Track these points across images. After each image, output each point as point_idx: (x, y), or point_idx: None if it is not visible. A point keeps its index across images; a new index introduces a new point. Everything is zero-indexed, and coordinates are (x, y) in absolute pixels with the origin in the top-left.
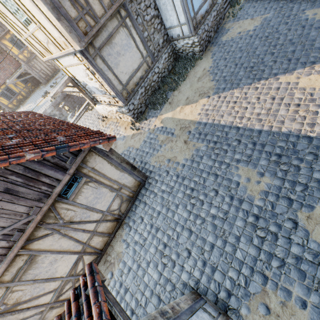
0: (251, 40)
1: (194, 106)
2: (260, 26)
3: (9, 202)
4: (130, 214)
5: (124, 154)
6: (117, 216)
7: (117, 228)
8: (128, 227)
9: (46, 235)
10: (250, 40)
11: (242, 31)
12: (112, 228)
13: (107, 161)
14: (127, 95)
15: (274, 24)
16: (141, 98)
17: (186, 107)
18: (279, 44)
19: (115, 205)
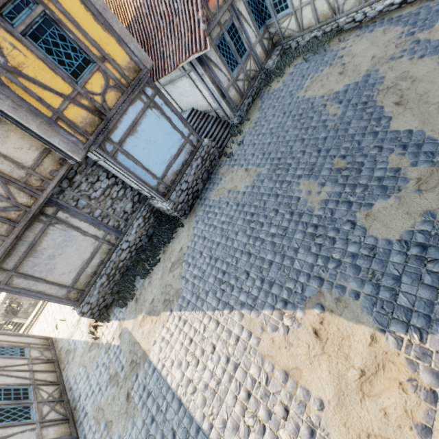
0: (236, 213)
1: (154, 321)
2: (250, 189)
3: None
4: None
5: (75, 379)
6: None
7: None
8: None
9: None
10: (234, 213)
11: (232, 190)
12: None
13: None
14: (78, 294)
15: (264, 192)
16: (102, 290)
17: (147, 318)
18: (259, 238)
19: None
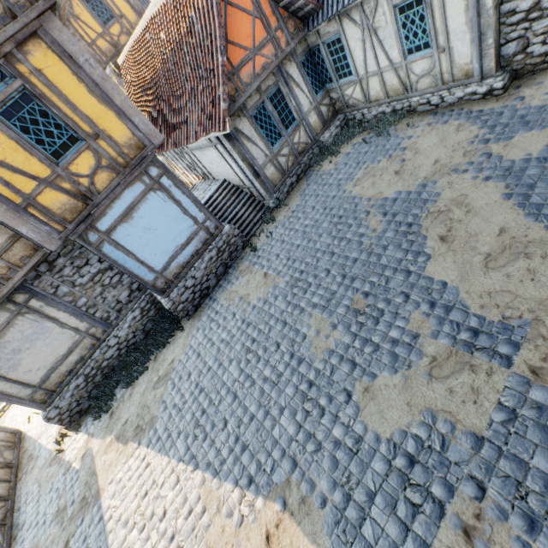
0: (238, 332)
1: (119, 451)
2: (261, 304)
3: None
4: None
5: (26, 498)
6: None
7: None
8: None
9: None
10: (237, 332)
11: (243, 298)
12: None
13: None
14: (46, 395)
15: (273, 314)
16: (77, 393)
17: (114, 444)
18: (251, 377)
19: None
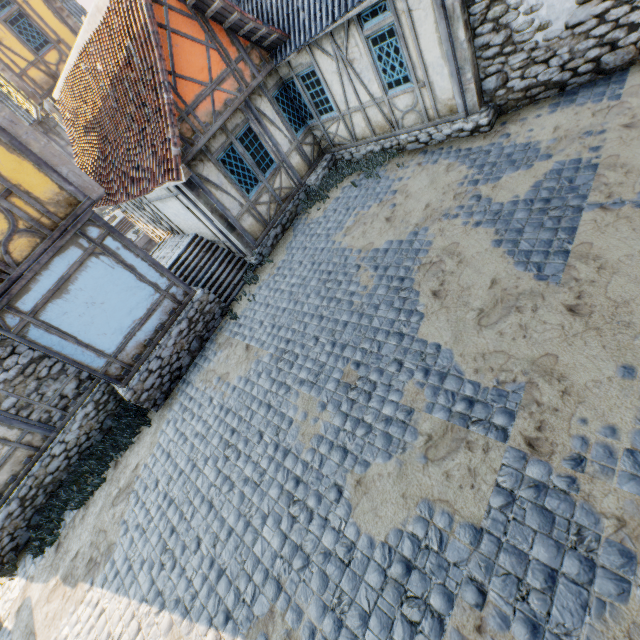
0: (215, 422)
1: (66, 597)
2: (243, 385)
3: None
4: None
5: None
6: None
7: None
8: None
9: None
10: (214, 422)
11: (222, 379)
12: None
13: None
14: None
15: (256, 396)
16: (10, 523)
17: (60, 588)
18: (230, 479)
19: None
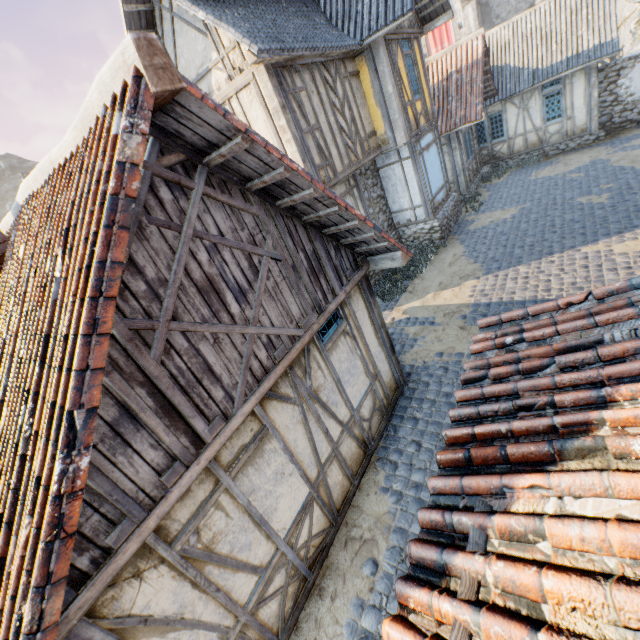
0: (514, 225)
1: (457, 289)
2: (520, 214)
3: (288, 288)
4: (386, 441)
5: None
6: (366, 437)
7: (363, 468)
8: (389, 464)
9: (289, 398)
10: (512, 225)
11: (496, 220)
12: (356, 463)
13: (367, 314)
14: None
15: (538, 211)
16: None
17: (443, 292)
18: (557, 224)
19: (366, 408)
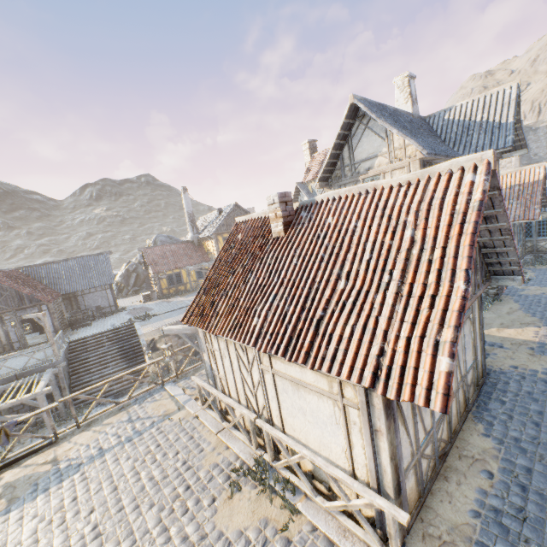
0: None
1: (519, 330)
2: None
3: None
4: (478, 408)
5: None
6: (467, 397)
7: (464, 417)
8: (485, 421)
9: None
10: None
11: (546, 292)
12: (461, 411)
13: (477, 313)
14: None
15: None
16: None
17: (506, 329)
18: None
19: (469, 376)
